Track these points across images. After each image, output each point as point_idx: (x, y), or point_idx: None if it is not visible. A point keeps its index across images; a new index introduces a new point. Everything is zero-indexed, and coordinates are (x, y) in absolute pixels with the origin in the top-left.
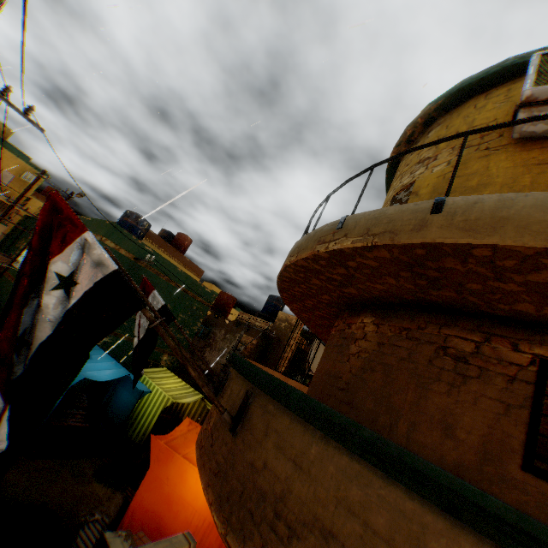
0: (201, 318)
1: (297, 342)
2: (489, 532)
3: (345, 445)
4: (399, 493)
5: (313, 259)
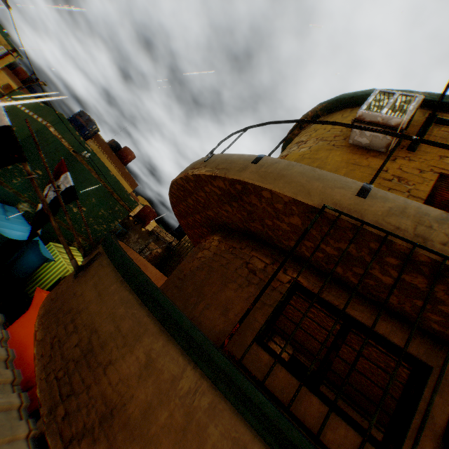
0: (120, 219)
1: None
2: (174, 335)
3: (129, 284)
4: (144, 313)
5: (186, 179)
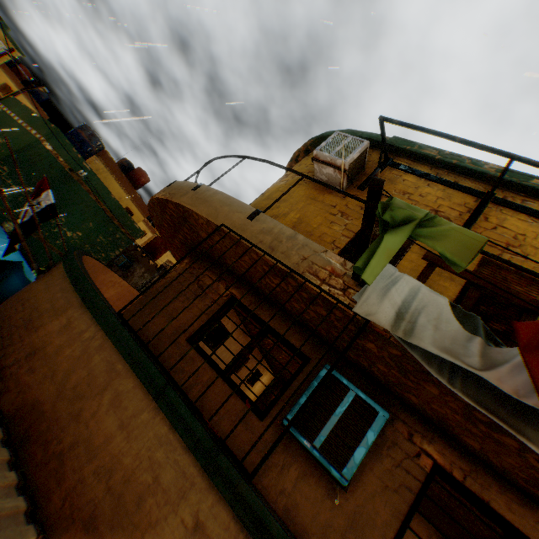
0: (122, 248)
1: None
2: (89, 306)
3: (70, 277)
4: (75, 296)
5: (154, 203)
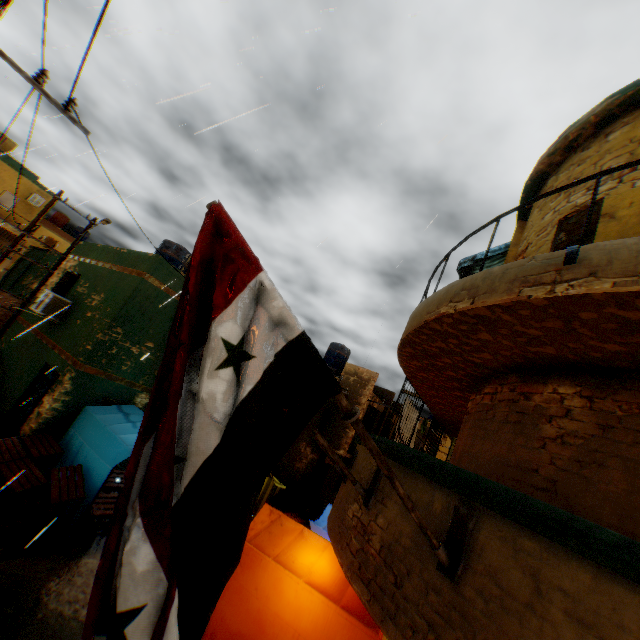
0: None
1: (370, 401)
2: None
3: None
4: None
5: (509, 306)
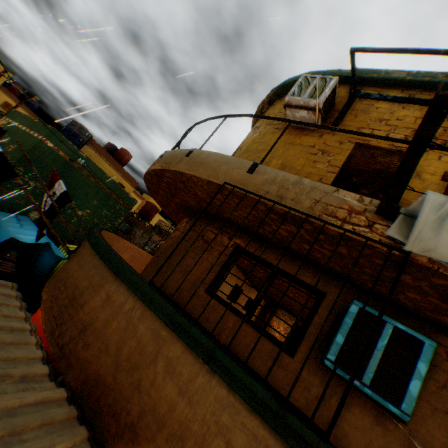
0: (122, 217)
1: None
2: (122, 279)
3: (98, 255)
4: (106, 271)
5: (150, 174)
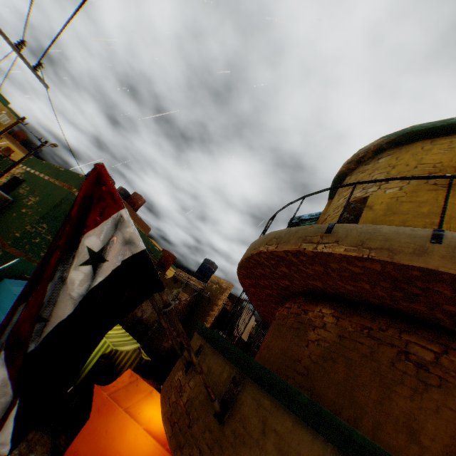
0: None
1: (224, 304)
2: None
3: None
4: None
5: (295, 253)
